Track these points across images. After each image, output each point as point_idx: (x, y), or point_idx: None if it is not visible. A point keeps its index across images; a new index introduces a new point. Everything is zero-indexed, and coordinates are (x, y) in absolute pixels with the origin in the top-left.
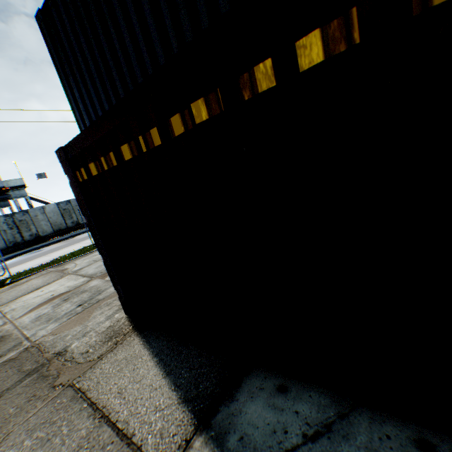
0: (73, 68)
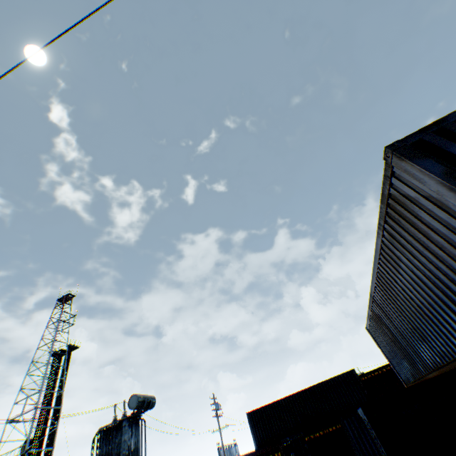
0: (254, 424)
